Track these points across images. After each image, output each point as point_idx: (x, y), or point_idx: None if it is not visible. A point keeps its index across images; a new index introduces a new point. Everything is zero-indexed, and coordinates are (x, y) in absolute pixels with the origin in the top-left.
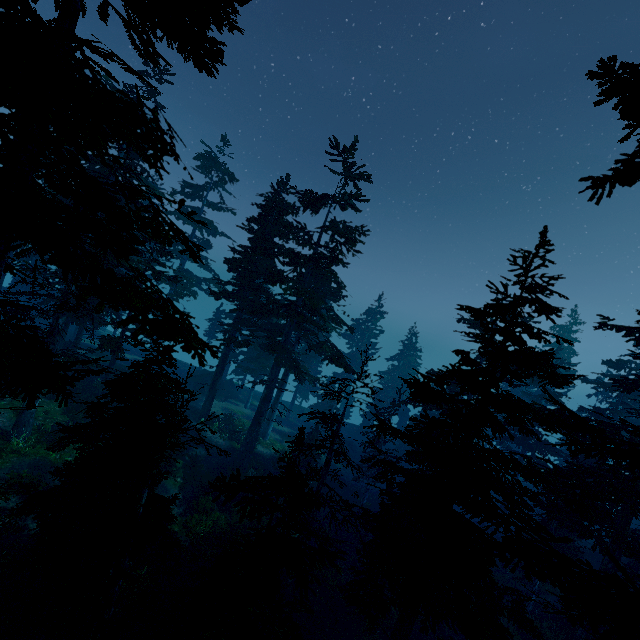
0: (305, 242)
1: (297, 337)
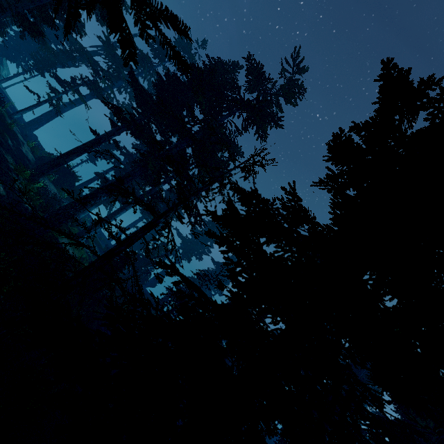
0: (228, 107)
1: (168, 178)
